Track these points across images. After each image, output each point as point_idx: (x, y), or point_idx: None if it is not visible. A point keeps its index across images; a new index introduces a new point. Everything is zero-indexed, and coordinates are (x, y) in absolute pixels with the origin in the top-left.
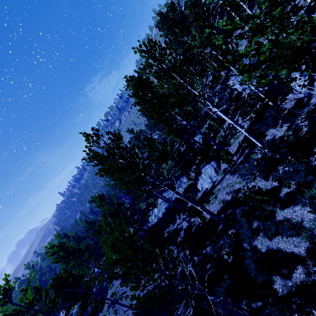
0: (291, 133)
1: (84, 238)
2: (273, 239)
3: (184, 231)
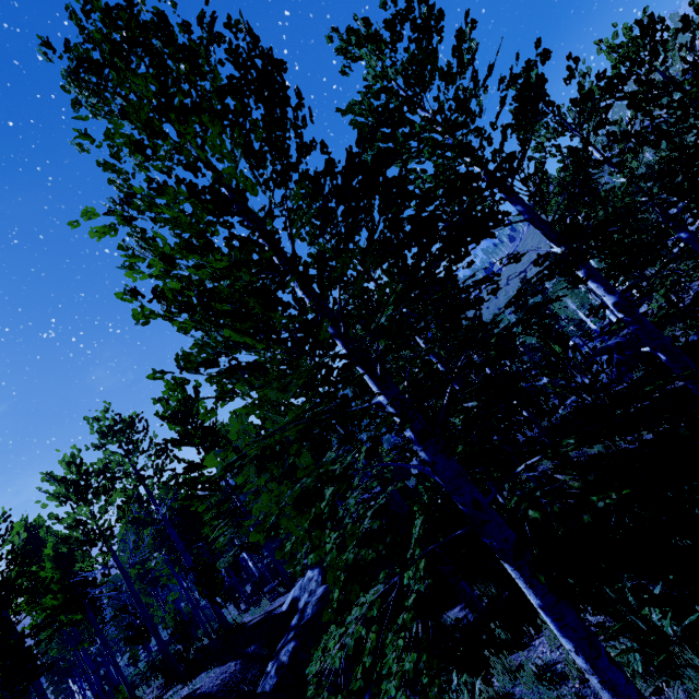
0: None
1: None
2: None
3: None
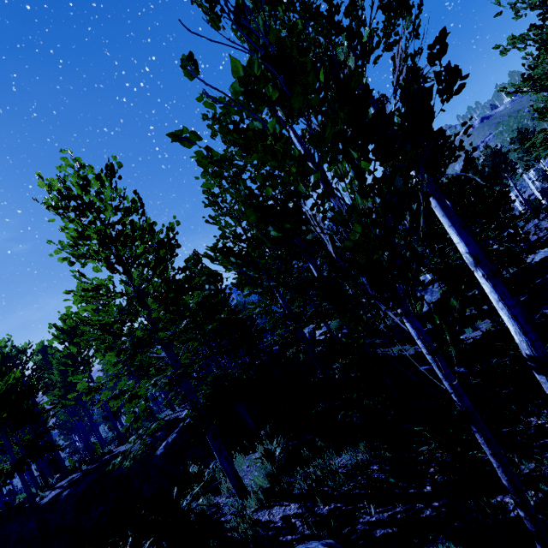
0: None
1: None
2: None
3: None
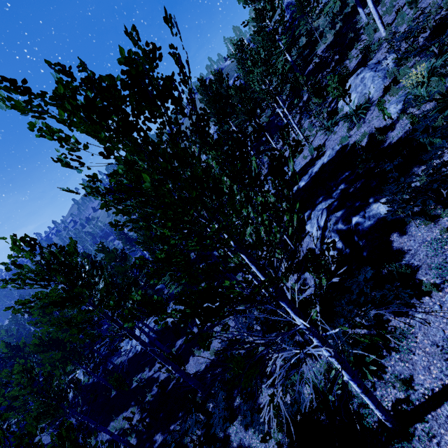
0: (298, 287)
1: None
2: (249, 430)
3: (159, 385)
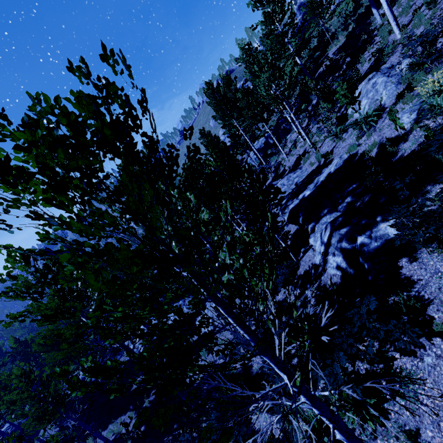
0: (299, 305)
1: (6, 365)
2: None
3: None
